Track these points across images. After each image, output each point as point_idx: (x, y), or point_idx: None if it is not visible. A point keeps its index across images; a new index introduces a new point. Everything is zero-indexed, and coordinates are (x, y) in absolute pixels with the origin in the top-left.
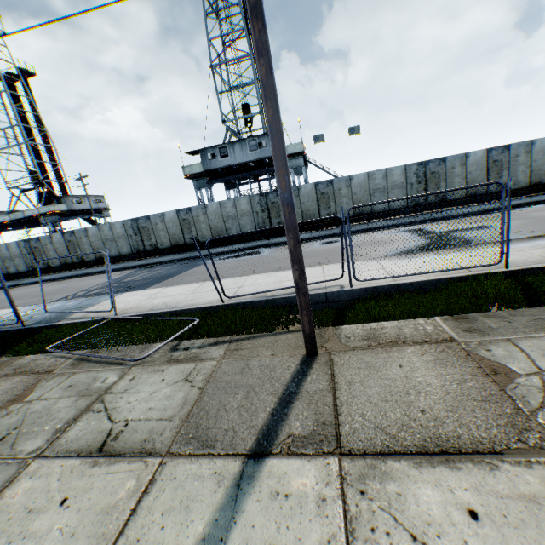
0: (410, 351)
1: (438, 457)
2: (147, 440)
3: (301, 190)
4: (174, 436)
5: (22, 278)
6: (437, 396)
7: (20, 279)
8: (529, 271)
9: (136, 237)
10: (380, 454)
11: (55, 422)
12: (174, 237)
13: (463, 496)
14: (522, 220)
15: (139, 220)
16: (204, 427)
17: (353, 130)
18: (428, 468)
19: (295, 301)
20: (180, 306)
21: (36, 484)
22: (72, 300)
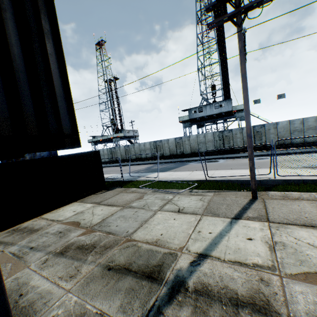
0: (304, 202)
1: (309, 227)
2: (194, 211)
3: (244, 129)
4: (203, 212)
5: (106, 164)
6: (313, 214)
7: (105, 164)
8: None
9: (154, 149)
10: (284, 224)
11: (158, 204)
12: (172, 150)
13: (316, 235)
14: None
15: (156, 142)
16: (213, 211)
17: (280, 96)
18: (304, 228)
19: (242, 182)
20: (186, 179)
21: (163, 215)
22: (135, 173)
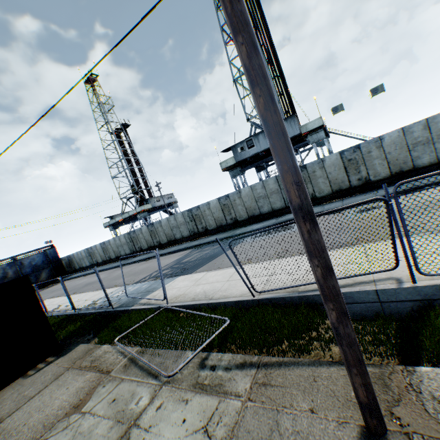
0: None
1: None
2: None
3: (326, 161)
4: None
5: (127, 258)
6: None
7: (126, 259)
8: None
9: (192, 223)
10: None
11: None
12: (218, 219)
13: None
14: None
15: (192, 210)
16: None
17: (375, 90)
18: None
19: None
20: (216, 298)
21: None
22: (146, 282)
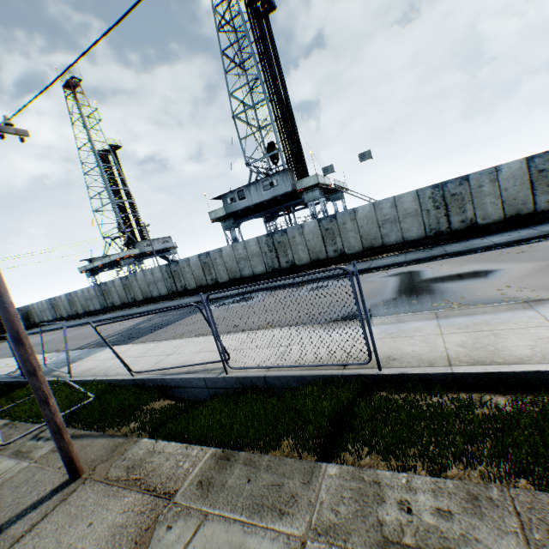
0: (126, 501)
1: None
2: None
3: (305, 227)
4: None
5: (97, 315)
6: None
7: (96, 316)
8: (405, 377)
9: (170, 279)
10: None
11: None
12: (198, 278)
13: None
14: (541, 261)
15: (171, 265)
16: None
17: (364, 156)
18: None
19: (181, 382)
20: (109, 375)
21: None
22: (82, 350)
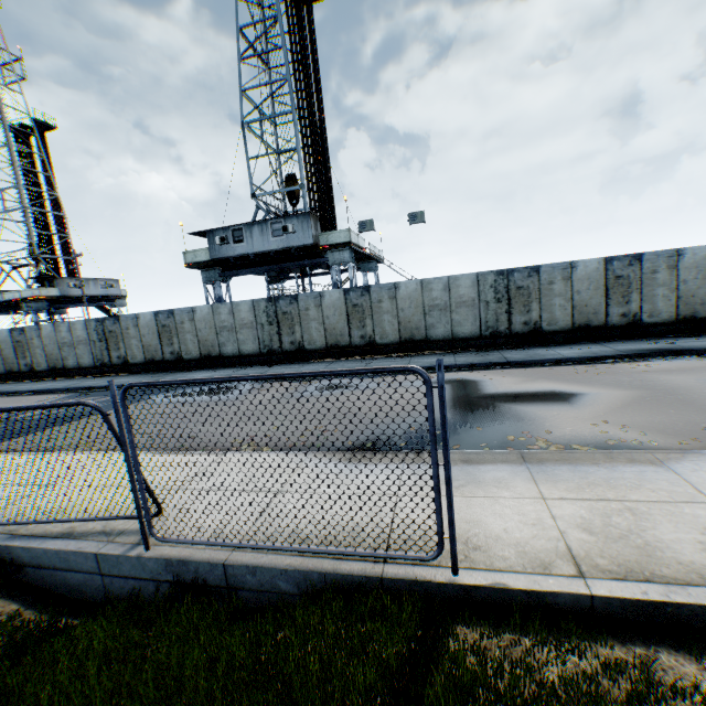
0: None
1: None
2: None
3: (325, 298)
4: None
5: None
6: None
7: None
8: (504, 594)
9: (102, 344)
10: None
11: None
12: (150, 348)
13: None
14: (632, 390)
15: (106, 322)
16: None
17: (415, 217)
18: None
19: (47, 557)
20: None
21: None
22: None
